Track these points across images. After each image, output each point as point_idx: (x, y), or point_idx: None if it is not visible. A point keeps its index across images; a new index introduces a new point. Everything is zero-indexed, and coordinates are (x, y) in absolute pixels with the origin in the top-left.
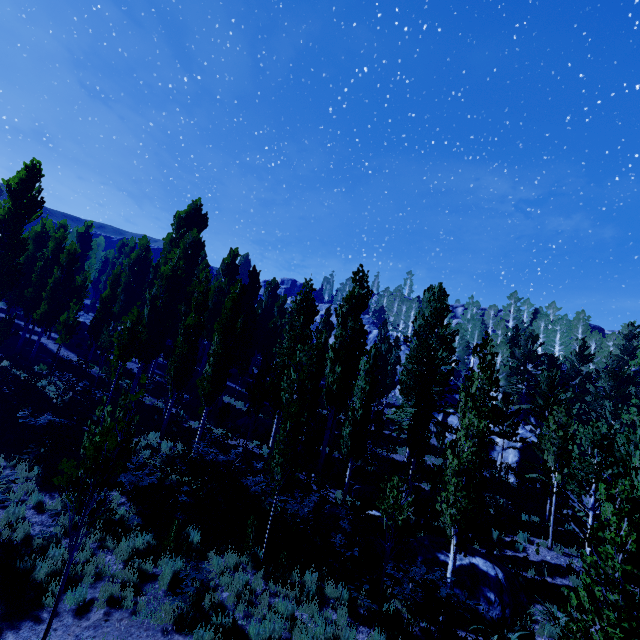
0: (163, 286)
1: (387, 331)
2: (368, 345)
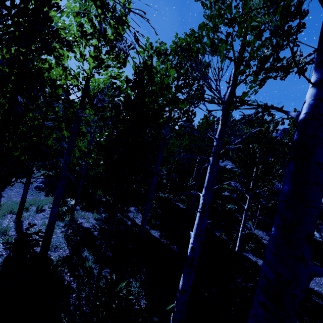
0: None
1: None
2: None
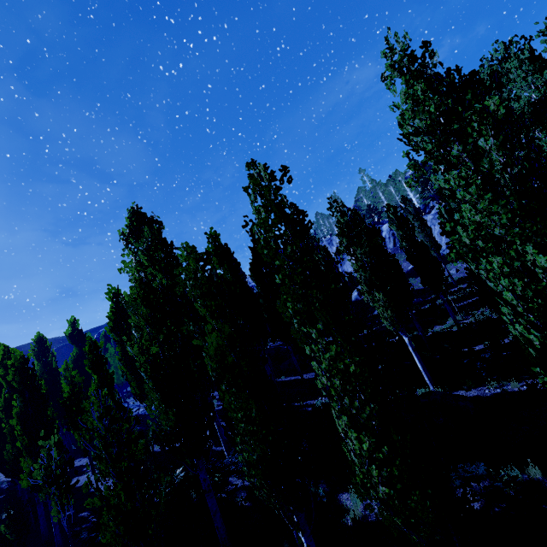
0: (144, 318)
1: (414, 204)
2: (389, 243)
